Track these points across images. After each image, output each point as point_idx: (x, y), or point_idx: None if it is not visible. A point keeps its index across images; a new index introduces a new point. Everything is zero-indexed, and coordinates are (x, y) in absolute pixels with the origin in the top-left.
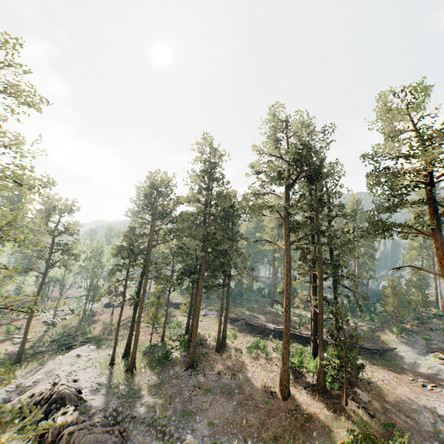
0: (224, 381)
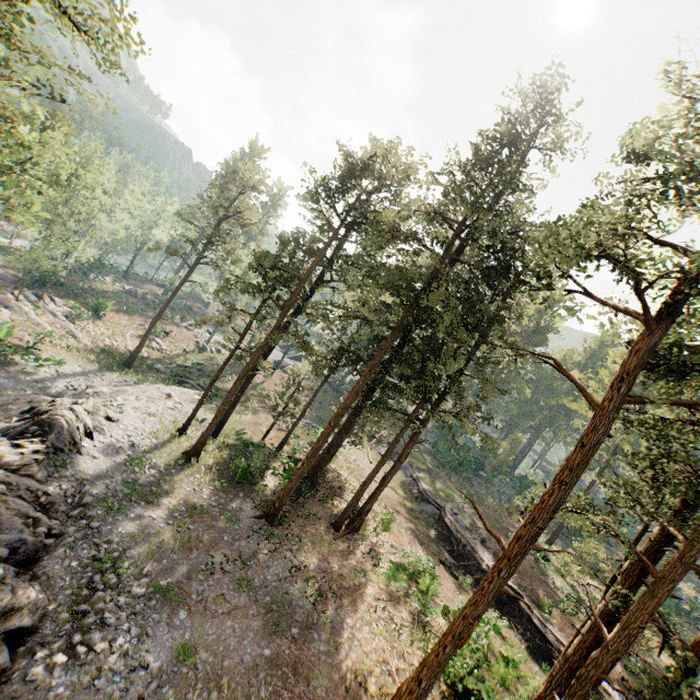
0: (292, 591)
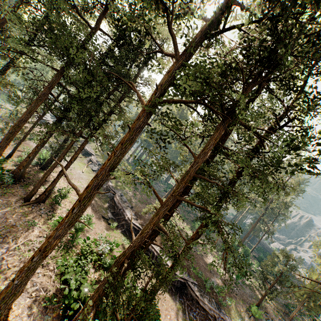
0: None
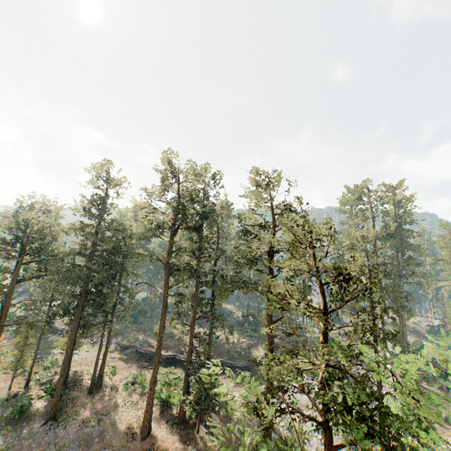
0: (86, 430)
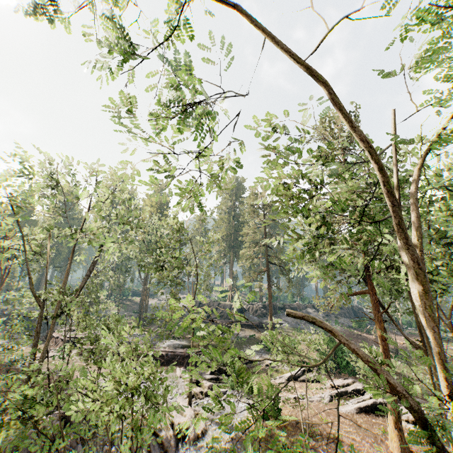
0: None
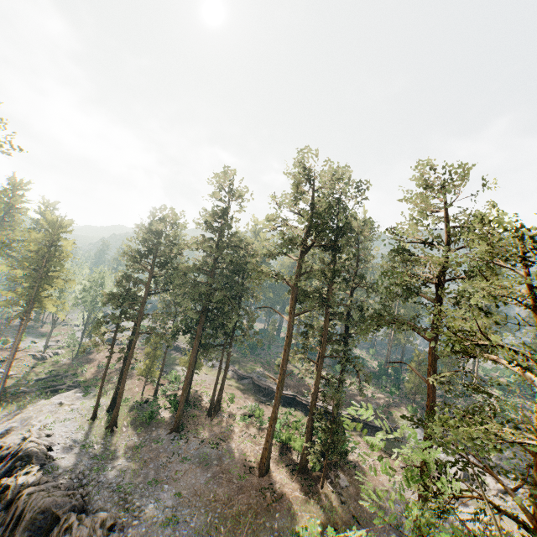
0: (205, 450)
